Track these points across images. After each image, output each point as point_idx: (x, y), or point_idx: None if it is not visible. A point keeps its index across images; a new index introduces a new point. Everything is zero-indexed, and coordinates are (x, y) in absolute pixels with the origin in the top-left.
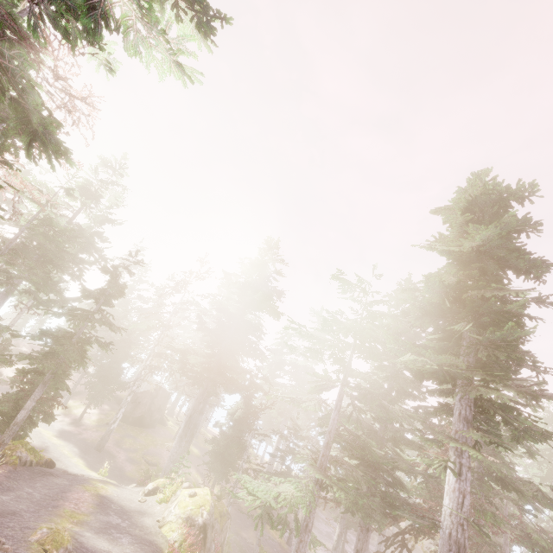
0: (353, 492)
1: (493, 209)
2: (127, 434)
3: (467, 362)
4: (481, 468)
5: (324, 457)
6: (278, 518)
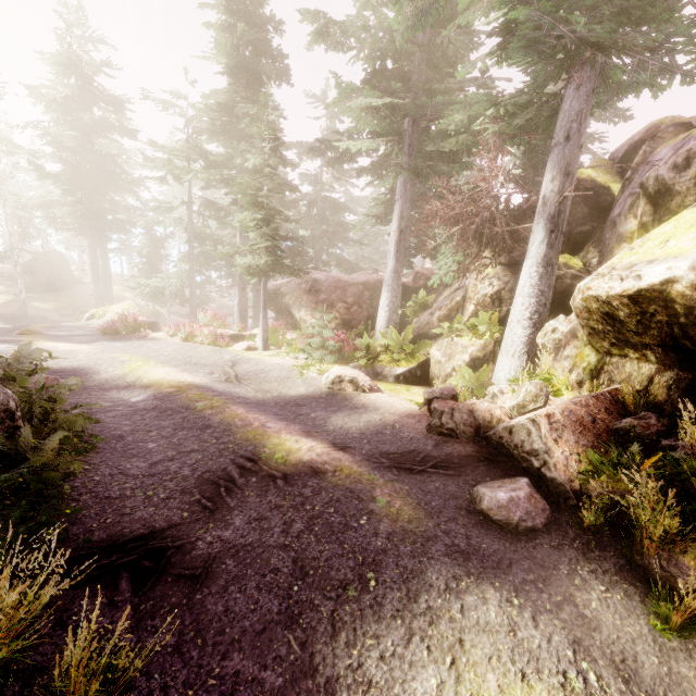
0: (219, 268)
1: (243, 8)
2: (45, 300)
3: (241, 168)
4: (319, 232)
5: (191, 254)
6: (172, 294)
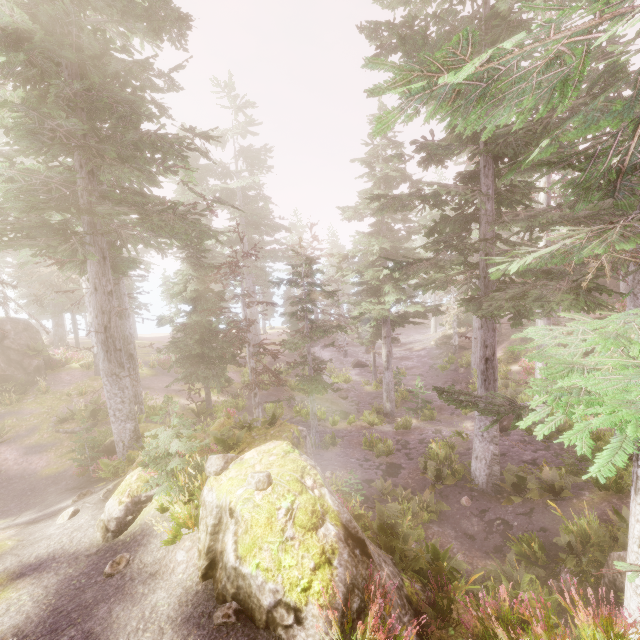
0: None
1: None
2: None
3: None
4: None
5: None
6: None
